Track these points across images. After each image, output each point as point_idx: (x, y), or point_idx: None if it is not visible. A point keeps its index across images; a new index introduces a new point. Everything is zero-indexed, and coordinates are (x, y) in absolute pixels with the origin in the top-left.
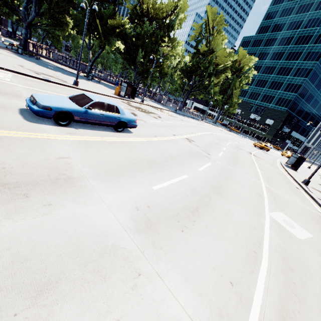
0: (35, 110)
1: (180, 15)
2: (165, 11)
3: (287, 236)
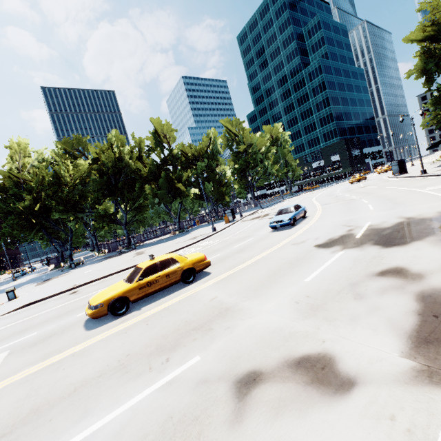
0: (288, 223)
1: (218, 141)
2: (205, 146)
3: (440, 189)
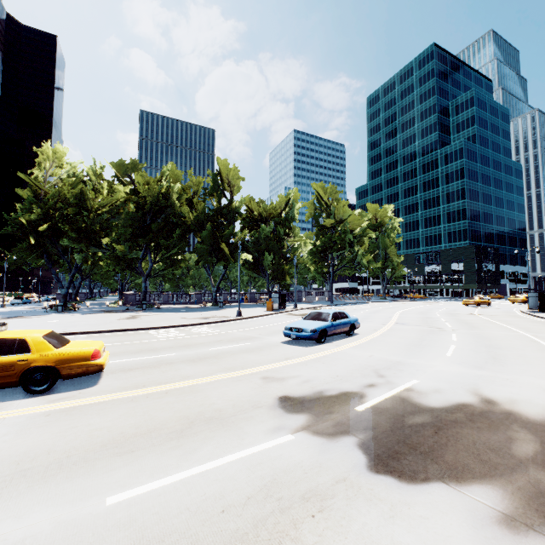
0: (308, 335)
1: (296, 205)
2: (279, 208)
3: None
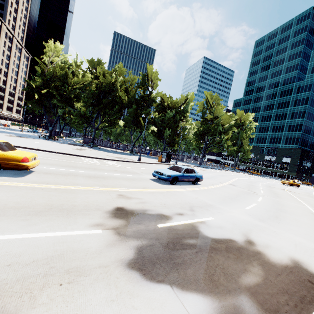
0: (165, 178)
1: (191, 102)
2: (180, 103)
3: None
